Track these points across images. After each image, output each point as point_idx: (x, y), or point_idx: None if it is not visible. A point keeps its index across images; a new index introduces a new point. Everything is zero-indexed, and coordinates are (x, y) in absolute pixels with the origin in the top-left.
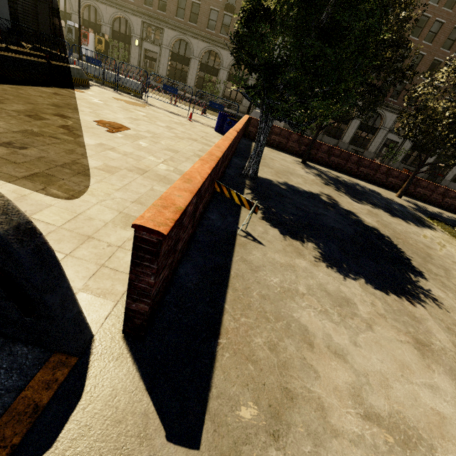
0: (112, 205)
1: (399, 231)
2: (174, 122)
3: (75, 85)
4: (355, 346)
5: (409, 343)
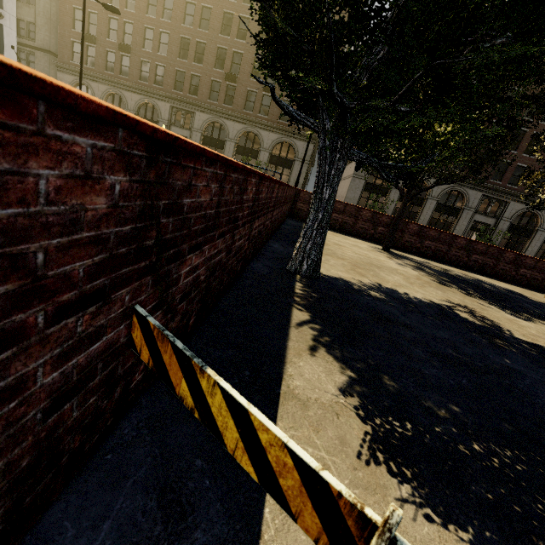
0: None
1: None
2: None
3: None
4: None
5: None
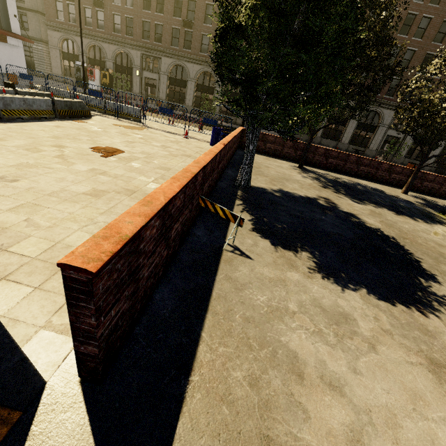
0: (94, 230)
1: (406, 231)
2: (169, 141)
3: (77, 117)
4: (355, 374)
5: (421, 364)
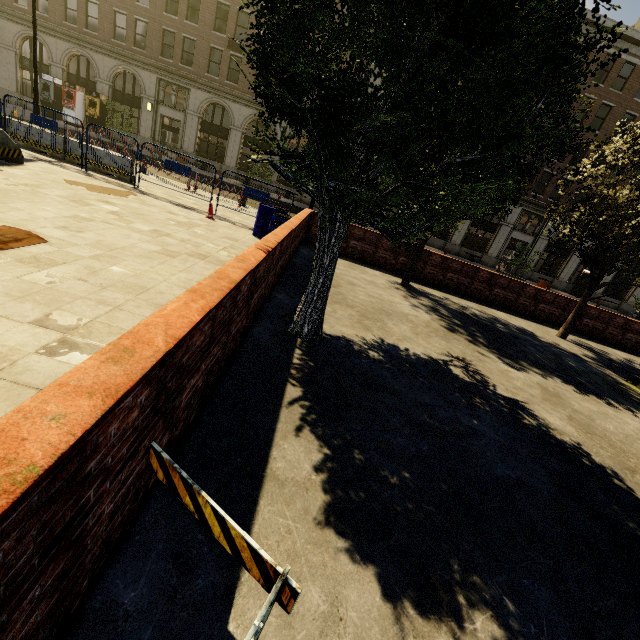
0: None
1: (618, 442)
2: (174, 223)
3: None
4: None
5: None
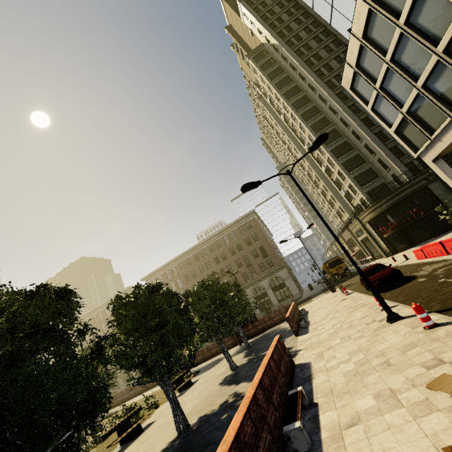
0: None
1: None
2: None
3: None
4: None
5: None
